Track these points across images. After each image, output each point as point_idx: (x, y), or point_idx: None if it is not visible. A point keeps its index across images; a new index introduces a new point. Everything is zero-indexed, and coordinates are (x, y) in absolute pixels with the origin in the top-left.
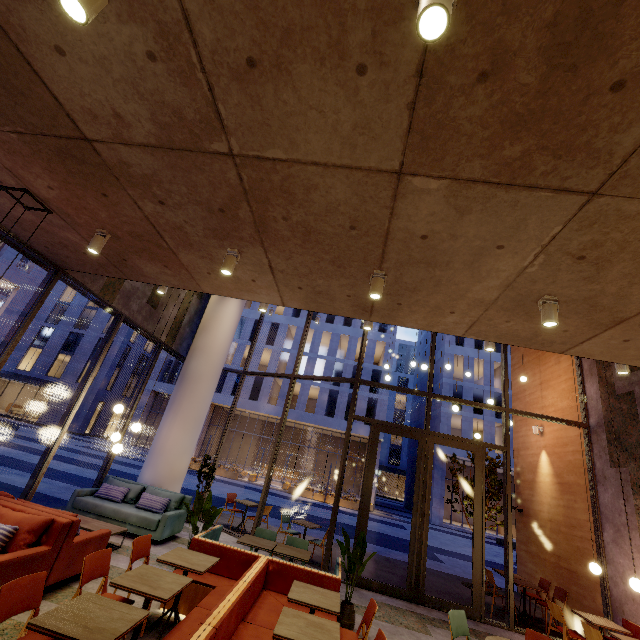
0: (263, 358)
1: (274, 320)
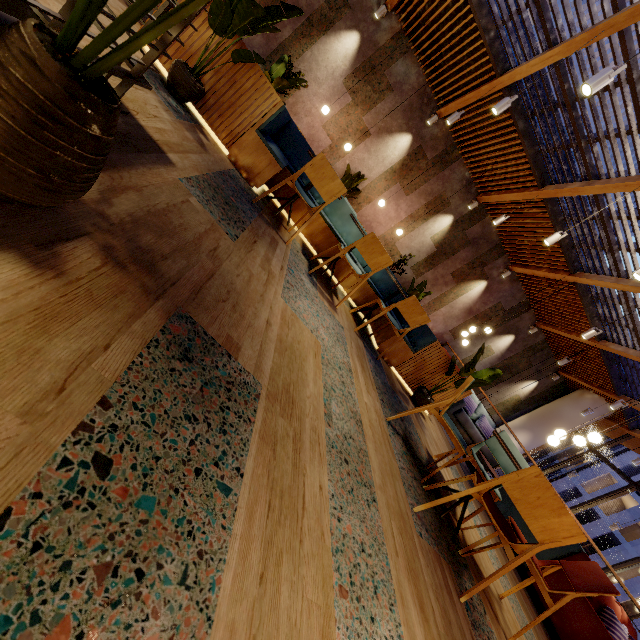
0: None
1: None
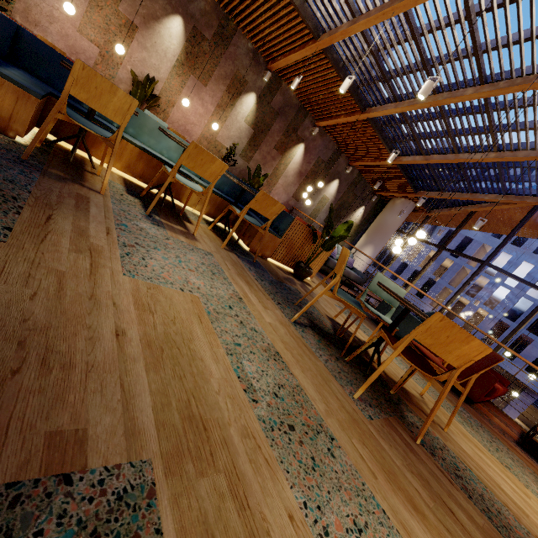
0: (447, 264)
1: (468, 234)
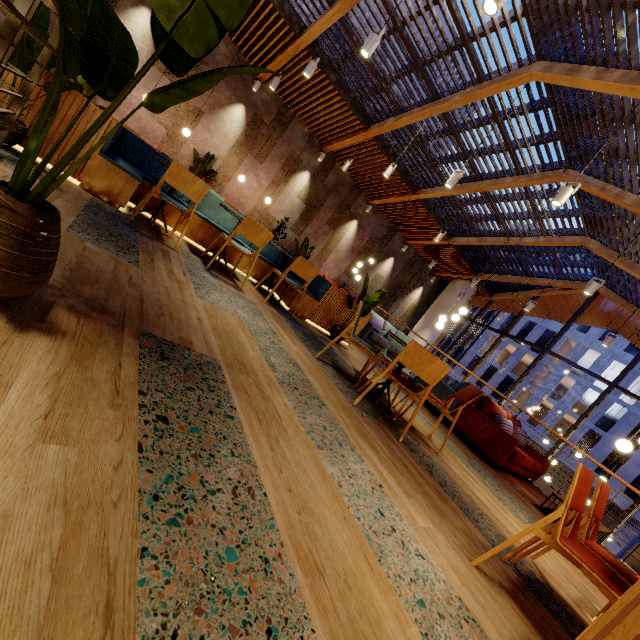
0: (528, 361)
1: (550, 327)
